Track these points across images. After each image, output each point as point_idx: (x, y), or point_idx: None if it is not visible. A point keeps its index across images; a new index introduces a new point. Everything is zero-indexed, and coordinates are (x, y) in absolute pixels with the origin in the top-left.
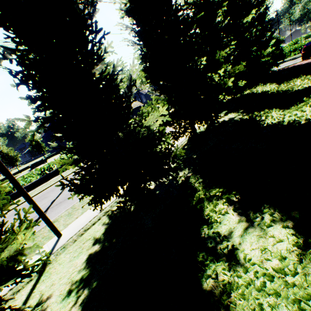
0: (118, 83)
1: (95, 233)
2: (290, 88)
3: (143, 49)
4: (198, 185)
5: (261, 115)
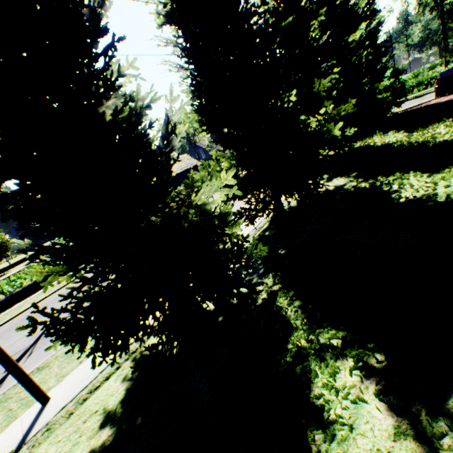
0: (145, 131)
1: (107, 400)
2: (430, 138)
3: (194, 76)
4: (294, 315)
5: (389, 182)
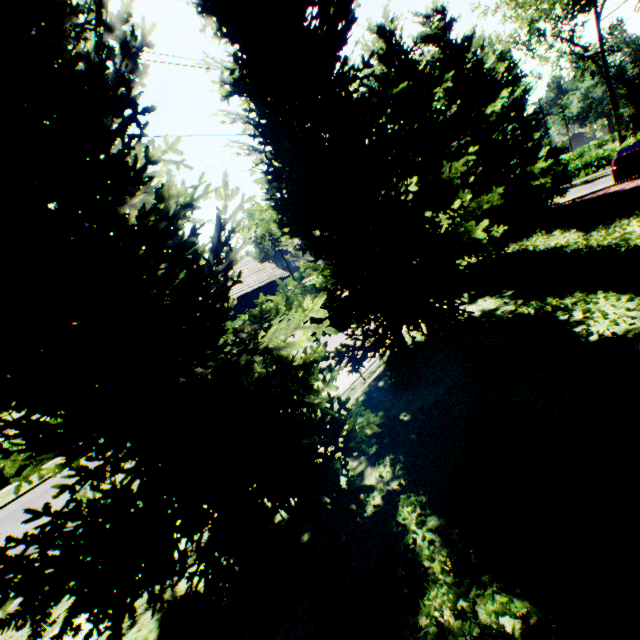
0: (186, 240)
1: None
2: (619, 239)
3: (270, 160)
4: (428, 548)
5: (567, 306)
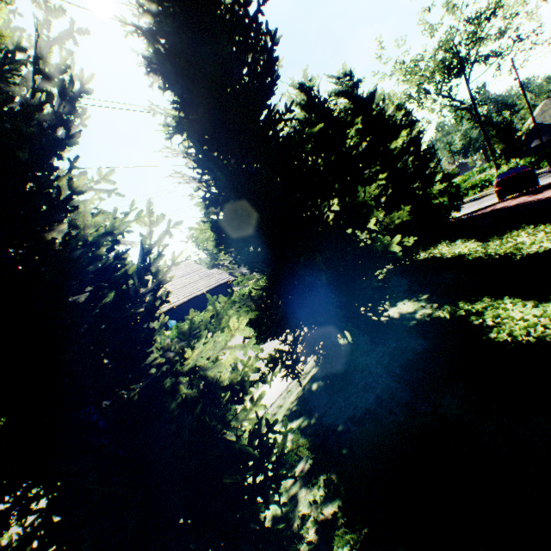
0: (110, 264)
1: None
2: (513, 249)
3: (207, 186)
4: None
5: (478, 311)
